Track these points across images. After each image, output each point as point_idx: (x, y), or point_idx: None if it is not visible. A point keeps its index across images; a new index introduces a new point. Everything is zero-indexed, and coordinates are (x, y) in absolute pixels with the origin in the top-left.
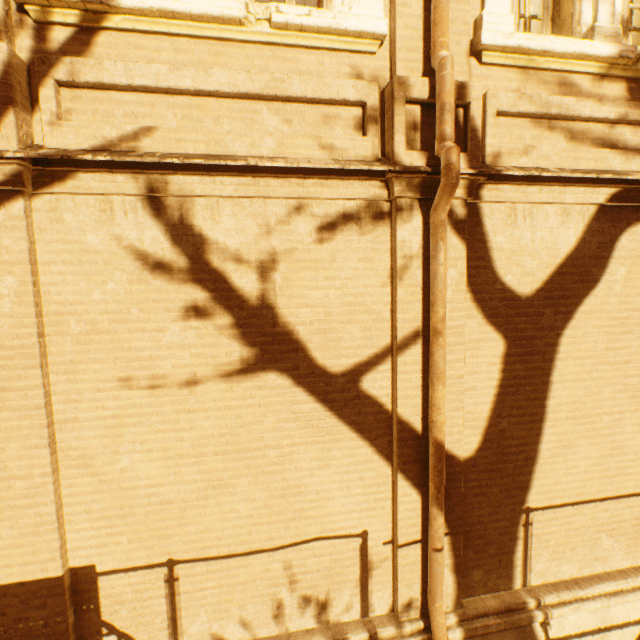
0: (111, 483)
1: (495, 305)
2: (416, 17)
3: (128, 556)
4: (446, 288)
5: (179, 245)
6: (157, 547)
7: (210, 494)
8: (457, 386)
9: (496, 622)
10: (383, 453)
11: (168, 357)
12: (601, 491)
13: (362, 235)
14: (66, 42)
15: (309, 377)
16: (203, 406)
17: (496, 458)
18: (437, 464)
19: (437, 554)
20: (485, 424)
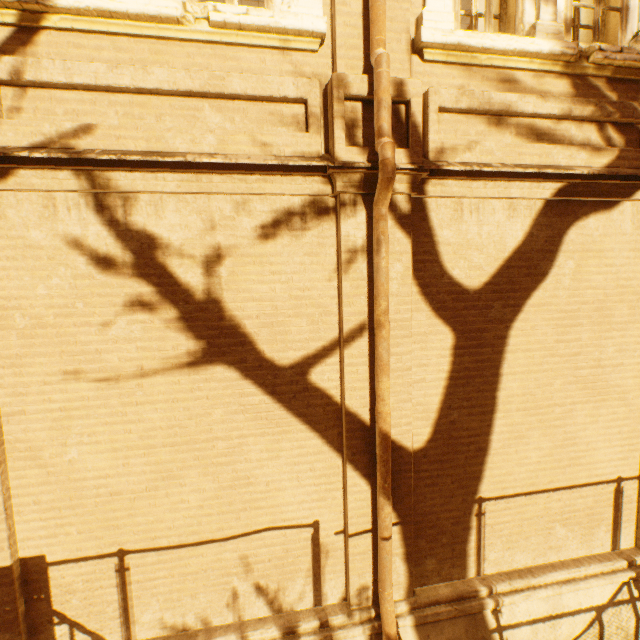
0: (60, 475)
1: (443, 298)
2: (356, 15)
3: (78, 546)
4: (388, 281)
5: (123, 240)
6: (107, 537)
7: (160, 485)
8: (405, 378)
9: (447, 610)
10: (333, 444)
11: (114, 351)
12: (554, 481)
13: (307, 230)
14: (5, 41)
15: (257, 370)
16: (151, 399)
17: (447, 449)
18: (383, 454)
19: (385, 543)
20: (435, 415)
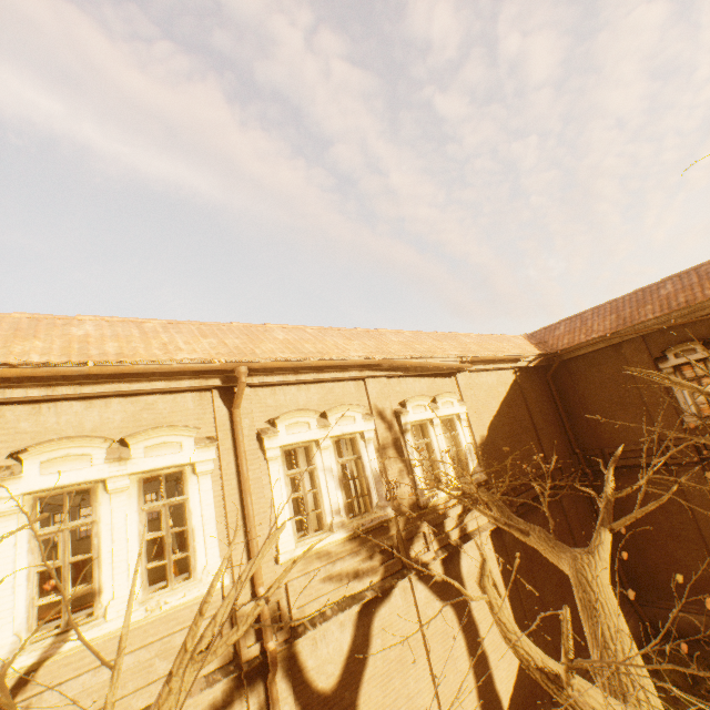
0: None
1: (316, 709)
2: (245, 563)
3: None
4: None
5: None
6: None
7: None
8: None
9: None
10: None
11: None
12: None
13: None
14: (11, 688)
15: None
16: None
17: None
18: None
19: None
20: None
